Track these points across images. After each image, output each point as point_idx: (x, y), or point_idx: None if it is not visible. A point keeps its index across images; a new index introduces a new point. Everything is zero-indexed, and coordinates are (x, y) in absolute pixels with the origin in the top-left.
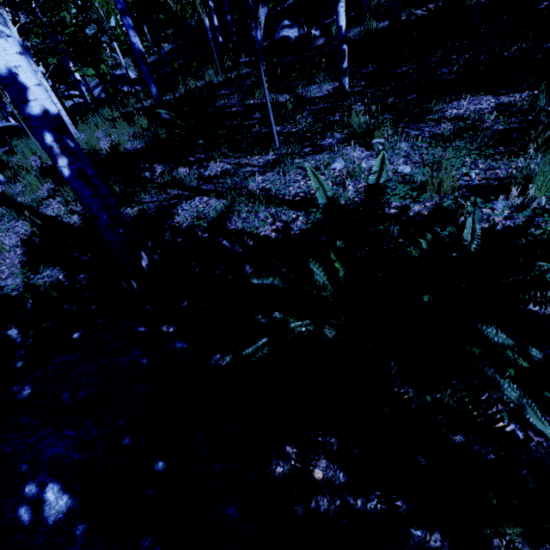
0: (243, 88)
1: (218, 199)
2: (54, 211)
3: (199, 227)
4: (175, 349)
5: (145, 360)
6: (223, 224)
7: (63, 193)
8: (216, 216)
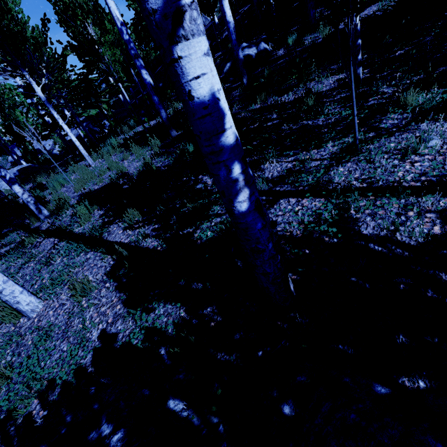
0: (233, 98)
1: (310, 199)
2: (121, 237)
3: (316, 232)
4: None
5: None
6: (349, 225)
7: (125, 218)
8: (337, 217)
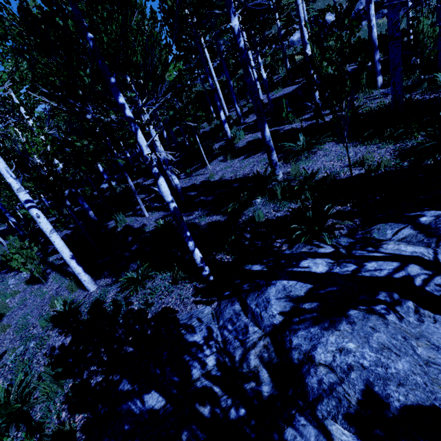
0: None
1: None
2: None
3: None
4: None
5: None
6: None
7: None
8: None
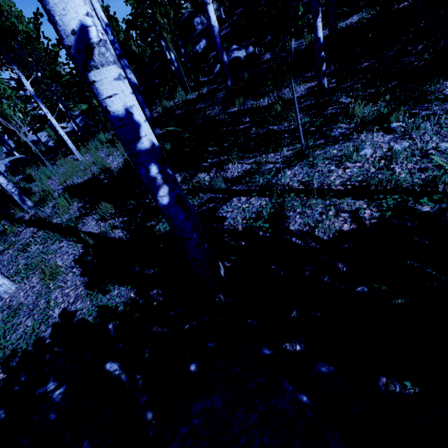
0: (217, 100)
1: (258, 198)
2: (94, 228)
3: (255, 227)
4: (324, 375)
5: (305, 397)
6: (281, 222)
7: (98, 211)
8: (272, 214)
